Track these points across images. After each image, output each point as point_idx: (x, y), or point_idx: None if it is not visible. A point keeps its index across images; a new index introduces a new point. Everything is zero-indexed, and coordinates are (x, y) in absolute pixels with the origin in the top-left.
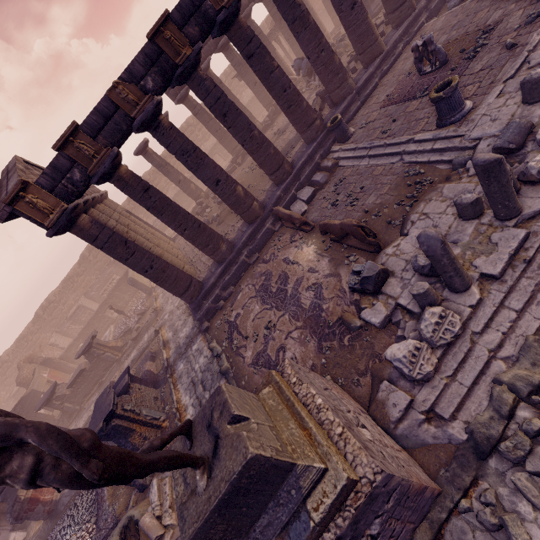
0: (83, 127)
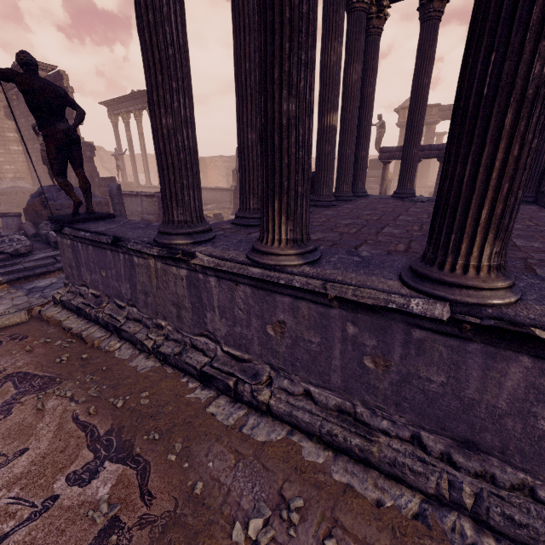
0: (441, 107)
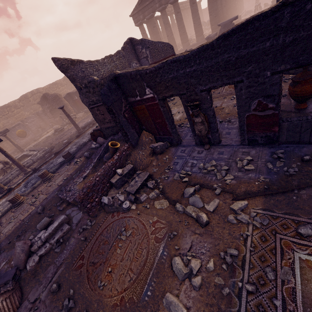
0: None
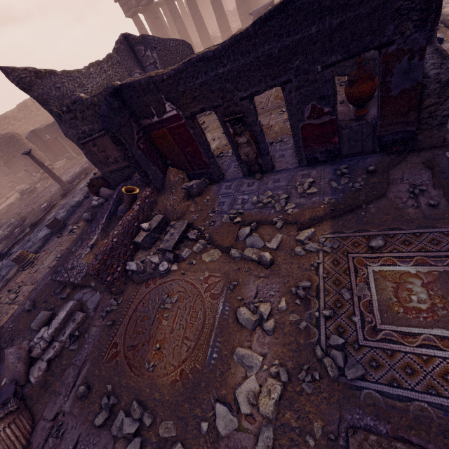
0: None
